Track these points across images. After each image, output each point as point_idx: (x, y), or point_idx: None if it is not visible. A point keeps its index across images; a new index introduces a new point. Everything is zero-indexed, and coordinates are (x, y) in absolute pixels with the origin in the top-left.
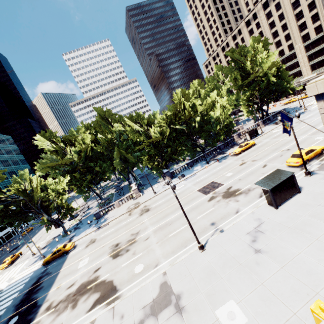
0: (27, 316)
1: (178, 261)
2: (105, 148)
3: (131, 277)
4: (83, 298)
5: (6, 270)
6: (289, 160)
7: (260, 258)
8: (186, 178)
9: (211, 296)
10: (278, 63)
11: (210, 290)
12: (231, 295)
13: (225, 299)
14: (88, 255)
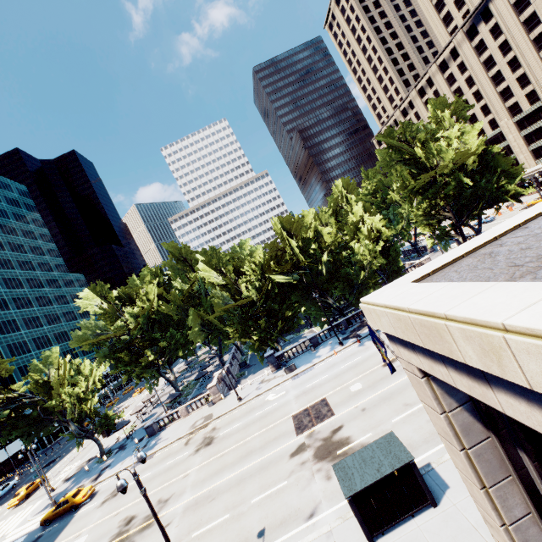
0: None
1: None
2: (176, 308)
3: None
4: None
5: (14, 510)
6: None
7: None
8: (296, 375)
9: None
10: (475, 149)
11: None
12: None
13: None
14: (91, 528)
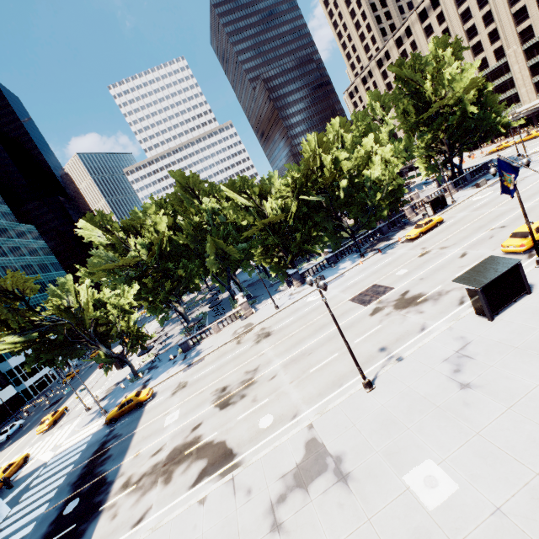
0: (93, 497)
1: (332, 407)
2: (190, 237)
3: (256, 435)
4: (180, 469)
5: (46, 434)
6: (507, 243)
7: (471, 396)
8: (328, 283)
9: (393, 456)
10: (480, 81)
11: (391, 447)
12: (427, 453)
13: (417, 459)
14: (178, 406)
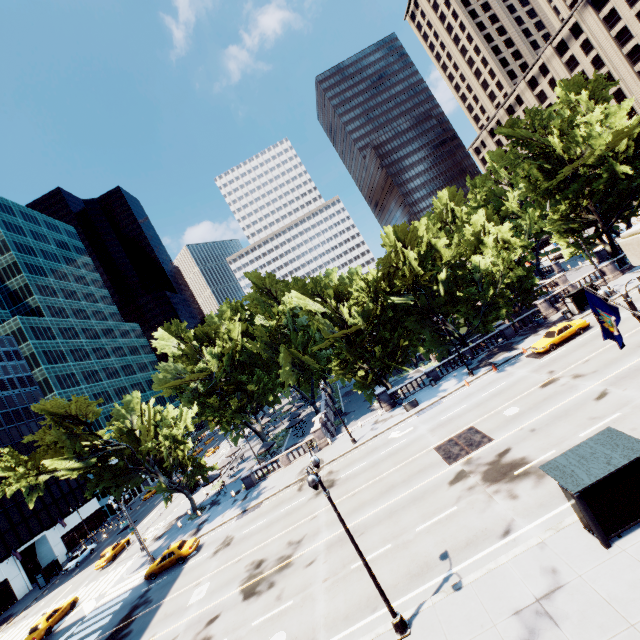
0: None
1: None
2: (264, 345)
3: None
4: None
5: (103, 572)
6: None
7: None
8: (420, 411)
9: None
10: (631, 129)
11: None
12: None
13: None
14: (211, 576)
